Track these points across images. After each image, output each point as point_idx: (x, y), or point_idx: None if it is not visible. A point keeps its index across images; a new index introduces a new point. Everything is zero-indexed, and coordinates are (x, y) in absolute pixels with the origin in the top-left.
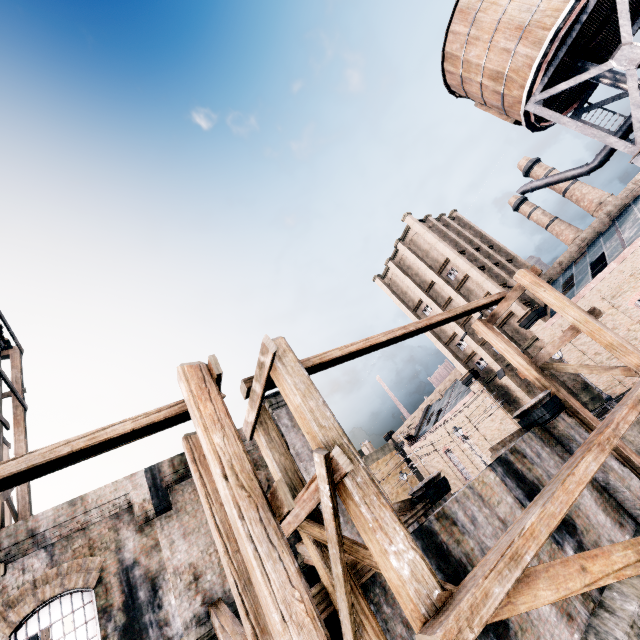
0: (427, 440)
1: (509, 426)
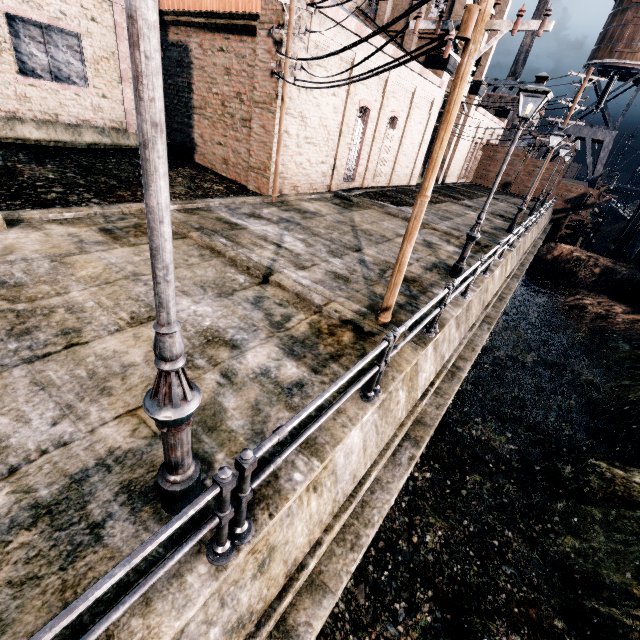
0: (365, 49)
1: (421, 153)
